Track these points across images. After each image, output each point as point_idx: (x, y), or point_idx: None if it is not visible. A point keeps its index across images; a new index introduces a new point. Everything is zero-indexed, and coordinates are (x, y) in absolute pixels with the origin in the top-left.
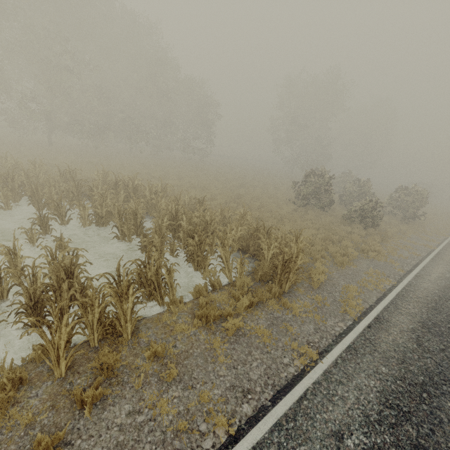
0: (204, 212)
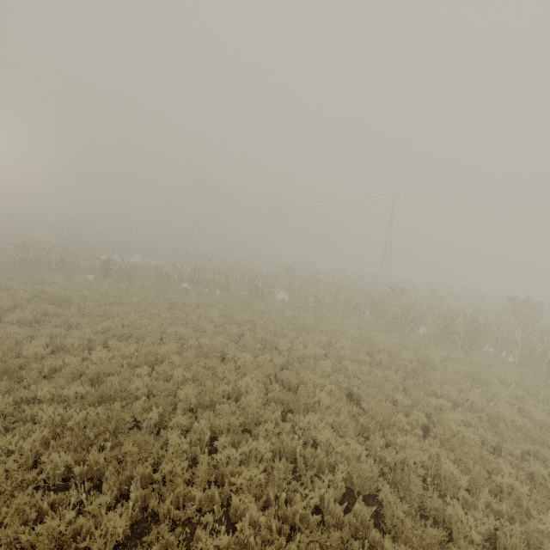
0: None
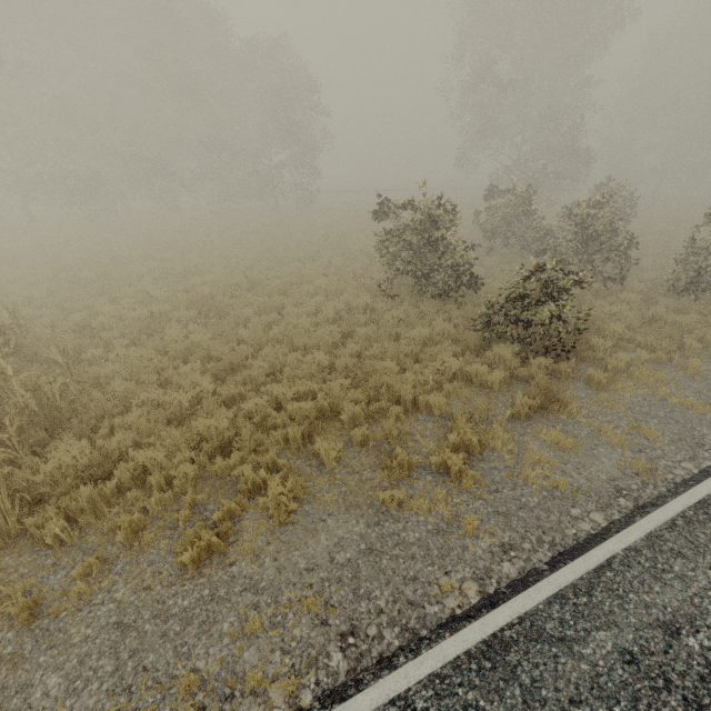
0: (42, 349)
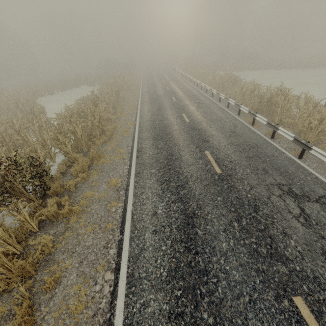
0: None
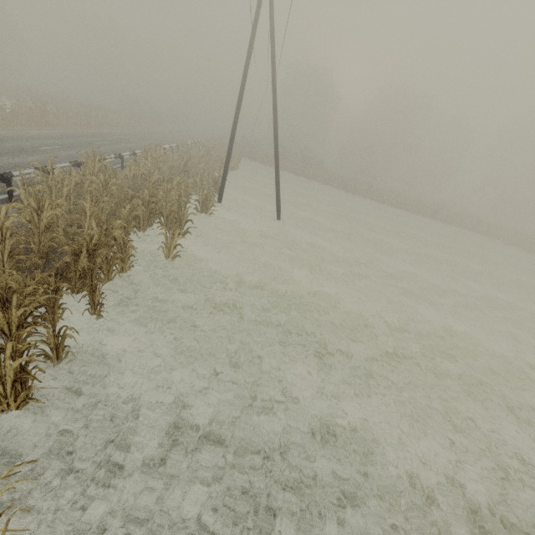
0: None
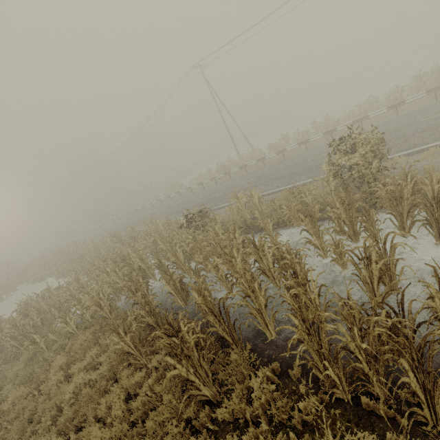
0: None
